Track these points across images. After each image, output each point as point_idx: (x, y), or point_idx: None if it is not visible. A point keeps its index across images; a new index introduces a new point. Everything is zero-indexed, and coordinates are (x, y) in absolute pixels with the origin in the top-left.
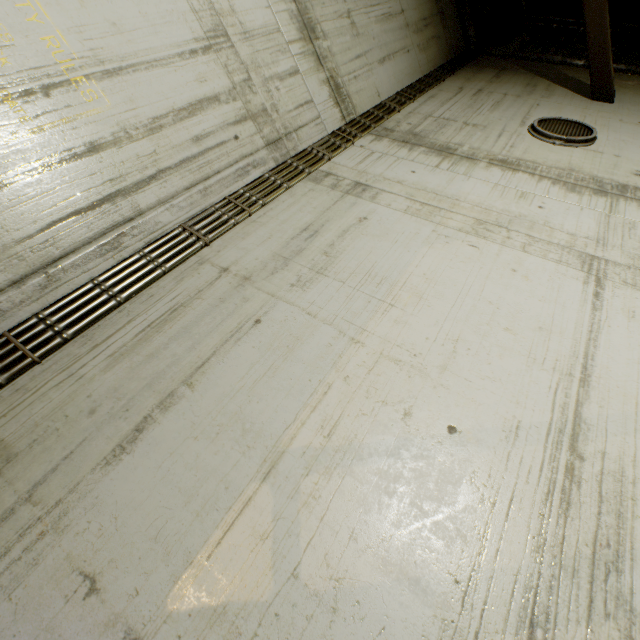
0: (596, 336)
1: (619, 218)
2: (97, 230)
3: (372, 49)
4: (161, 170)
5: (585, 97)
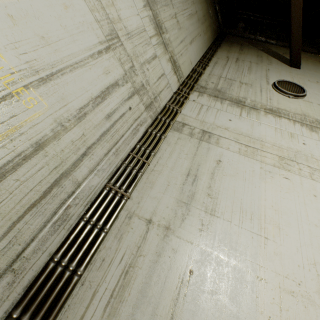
0: None
1: None
2: (49, 212)
3: (186, 36)
4: (88, 147)
5: (286, 65)
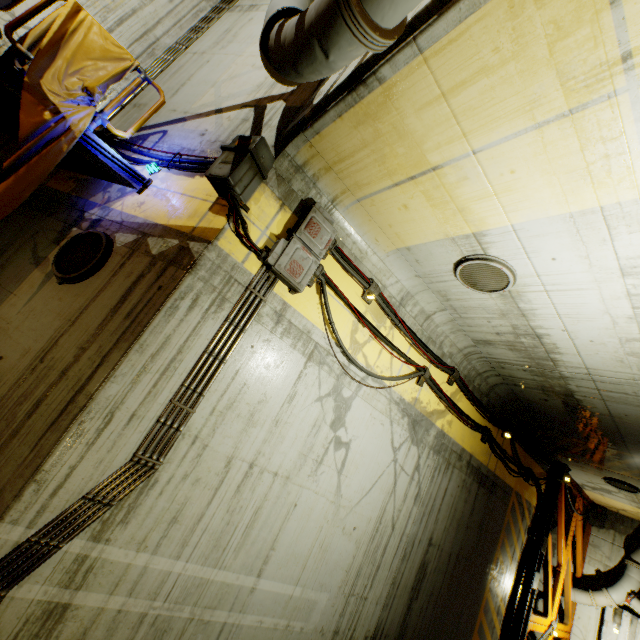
0: None
1: None
2: (145, 48)
3: None
4: (160, 19)
5: None
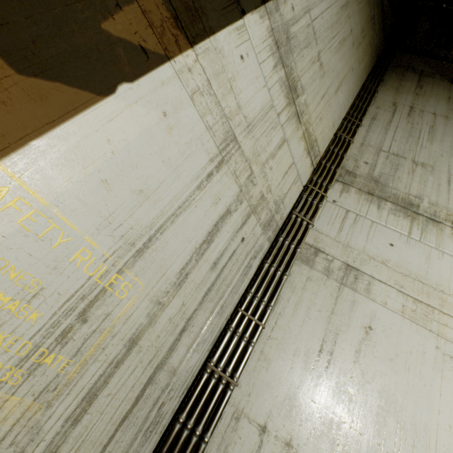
0: None
1: None
2: (141, 420)
3: (331, 82)
4: (188, 317)
5: None
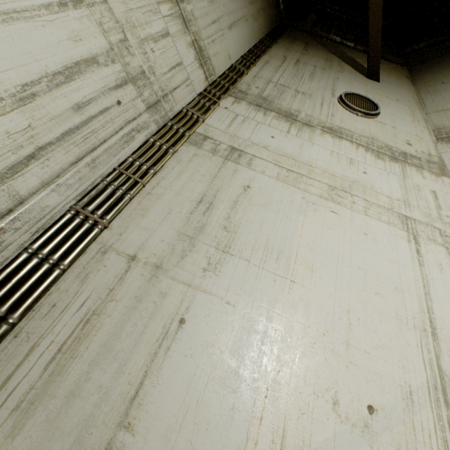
0: (428, 290)
1: (410, 181)
2: None
3: (223, 15)
4: (40, 147)
5: (362, 75)
